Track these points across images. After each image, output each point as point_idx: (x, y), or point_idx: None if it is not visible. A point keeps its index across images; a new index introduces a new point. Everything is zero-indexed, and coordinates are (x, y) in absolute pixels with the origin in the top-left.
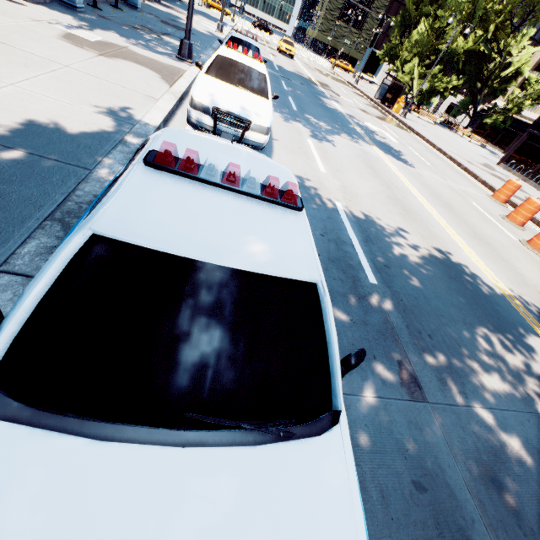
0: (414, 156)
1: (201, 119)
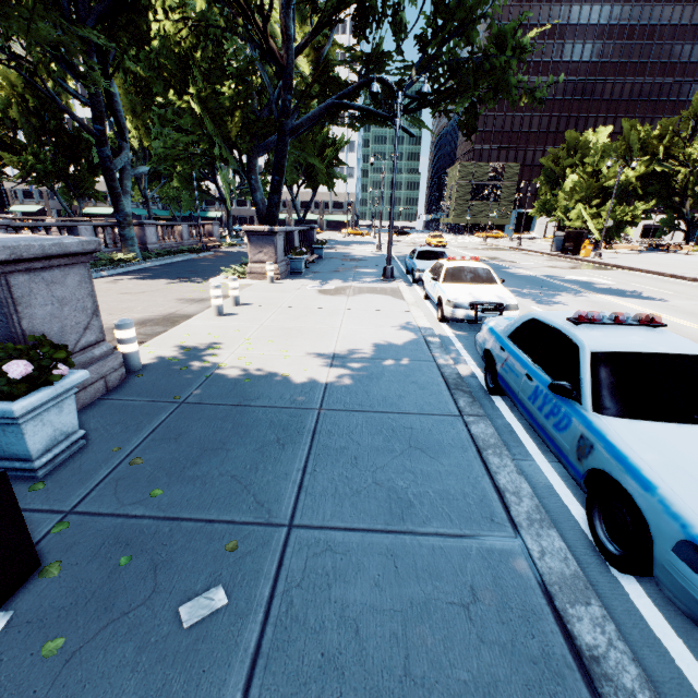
0: (647, 290)
1: (462, 313)
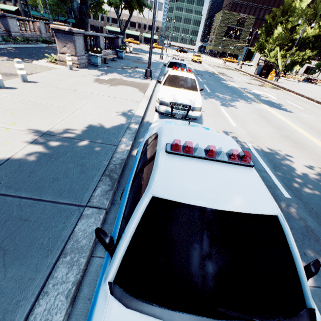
0: (291, 105)
1: (164, 109)
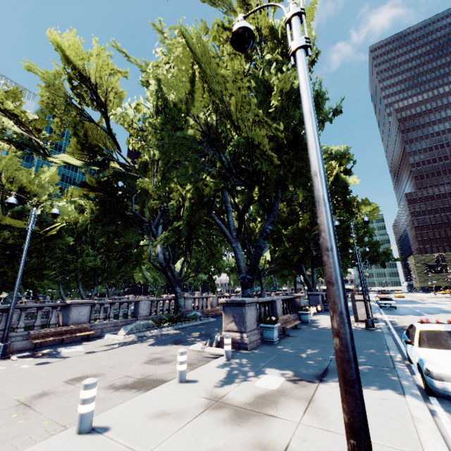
0: None
1: None
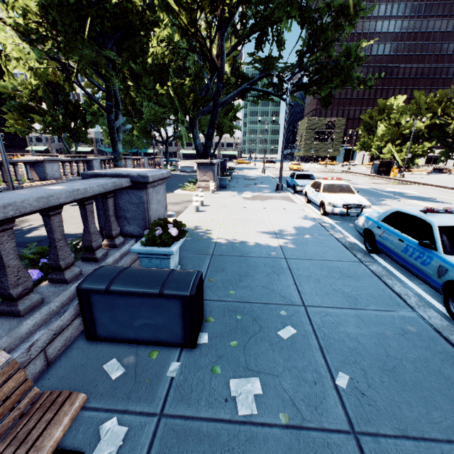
0: (439, 197)
1: (338, 210)
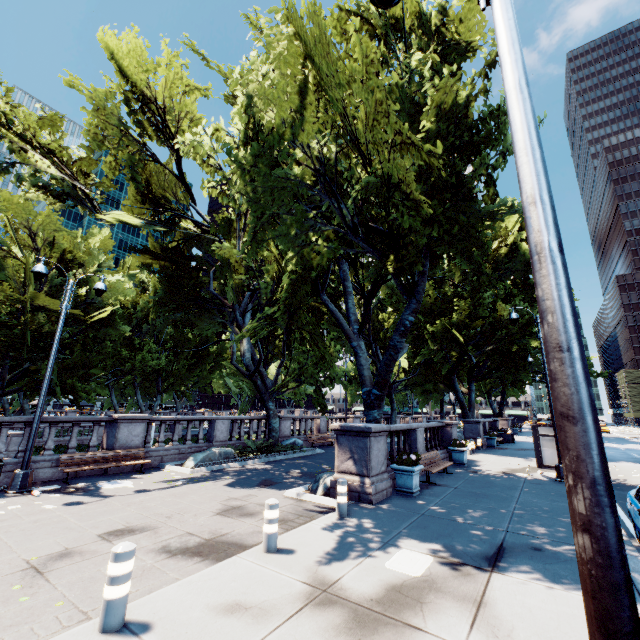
0: None
1: None
